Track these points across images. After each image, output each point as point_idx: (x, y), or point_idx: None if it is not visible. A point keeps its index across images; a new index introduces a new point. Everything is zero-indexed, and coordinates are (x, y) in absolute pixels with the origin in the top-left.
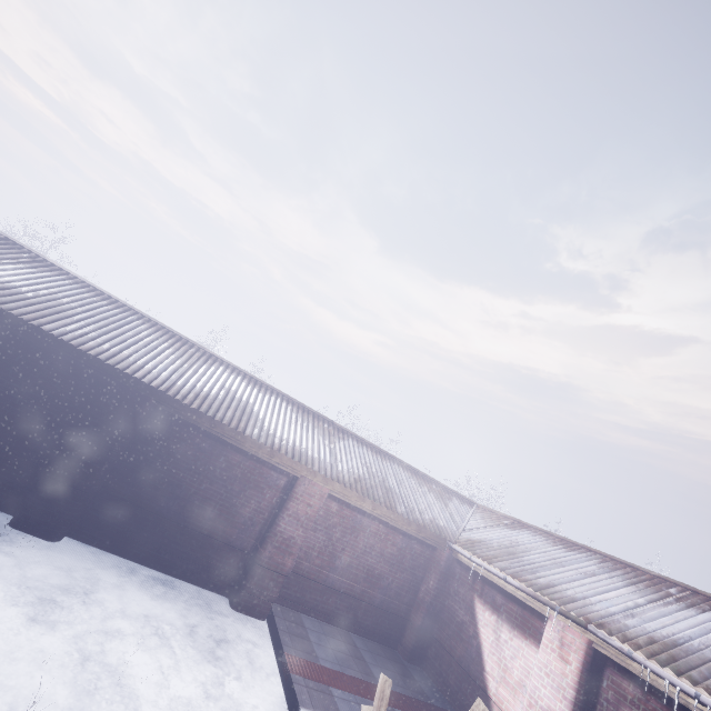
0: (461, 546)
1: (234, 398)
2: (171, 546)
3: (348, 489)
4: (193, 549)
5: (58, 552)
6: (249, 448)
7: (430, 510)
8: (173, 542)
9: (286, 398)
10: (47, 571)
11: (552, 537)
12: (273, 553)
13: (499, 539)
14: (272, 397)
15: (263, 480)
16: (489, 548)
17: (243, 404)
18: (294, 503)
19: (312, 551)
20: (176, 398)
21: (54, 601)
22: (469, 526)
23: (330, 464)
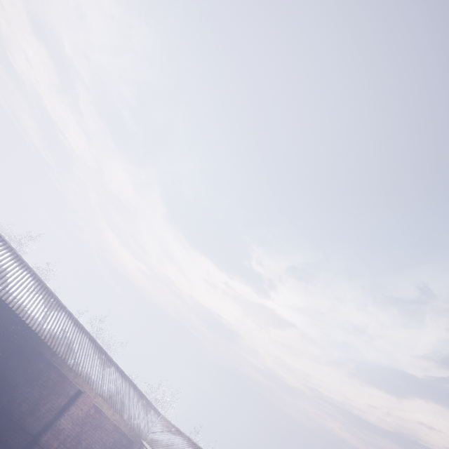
0: (147, 442)
1: (66, 336)
2: None
3: (105, 402)
4: (2, 430)
5: None
6: (65, 371)
7: (139, 418)
8: None
9: (89, 336)
10: None
11: (190, 441)
12: (49, 438)
13: (166, 440)
14: (83, 335)
15: (62, 390)
16: (160, 445)
17: (70, 342)
18: (74, 407)
19: (69, 438)
20: (42, 338)
21: None
22: (154, 429)
23: (100, 385)
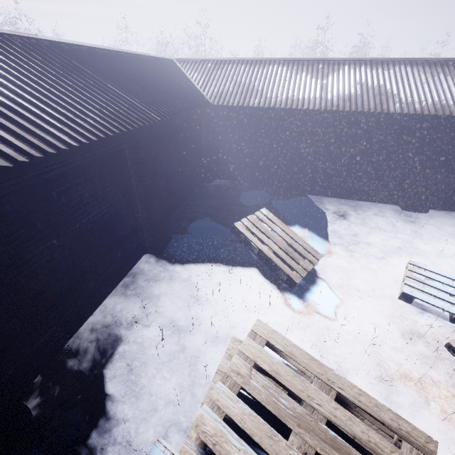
0: None
1: None
2: None
3: None
4: None
5: (435, 218)
6: None
7: None
8: None
9: None
10: (448, 228)
11: None
12: None
13: None
14: None
15: None
16: None
17: None
18: None
19: None
20: None
21: None
22: None
23: None
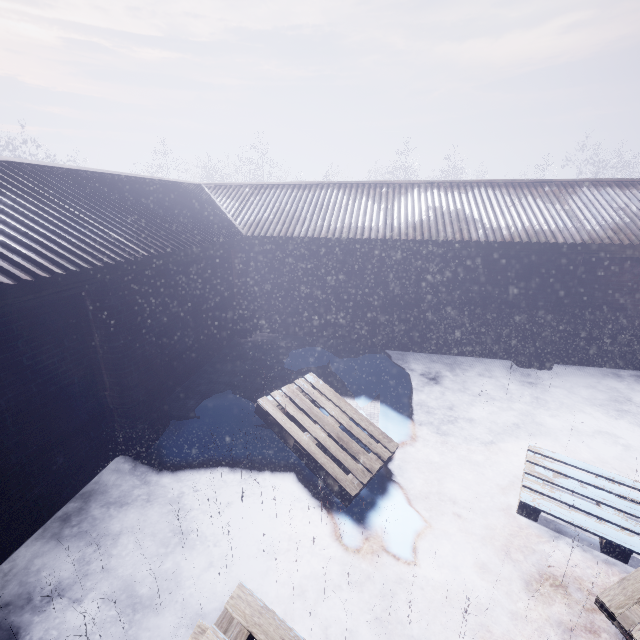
0: None
1: (634, 213)
2: (632, 352)
3: None
4: None
5: (563, 376)
6: None
7: None
8: (633, 349)
9: None
10: (583, 391)
11: None
12: None
13: None
14: None
15: None
16: None
17: None
18: None
19: None
20: (605, 243)
21: (624, 410)
22: None
23: None
